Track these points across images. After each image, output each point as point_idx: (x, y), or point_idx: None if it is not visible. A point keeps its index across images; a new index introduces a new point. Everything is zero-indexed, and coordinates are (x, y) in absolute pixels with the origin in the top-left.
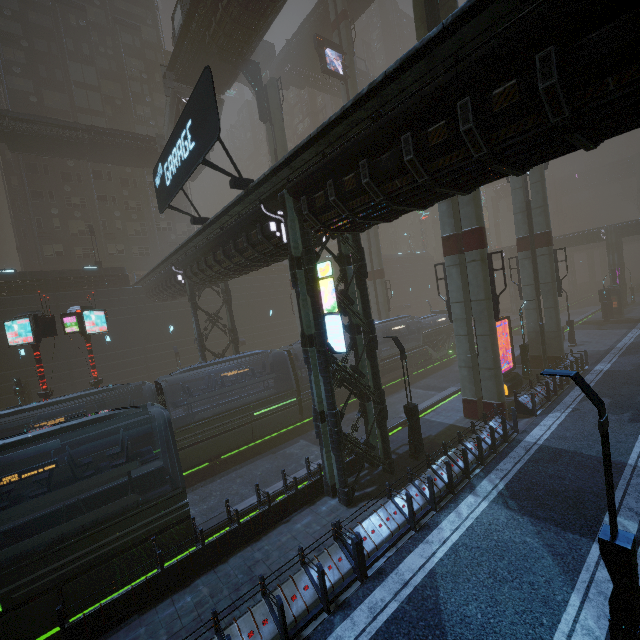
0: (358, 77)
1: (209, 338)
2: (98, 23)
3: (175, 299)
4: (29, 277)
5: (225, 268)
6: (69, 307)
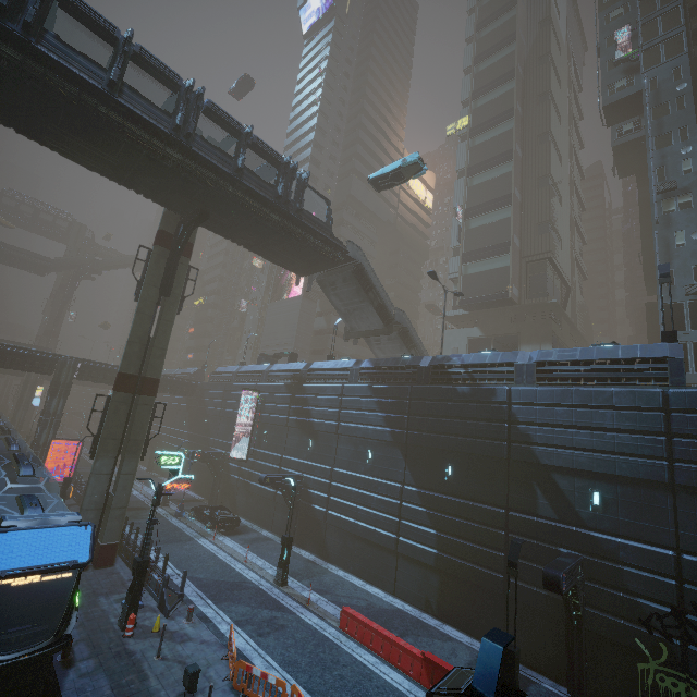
0: None
1: None
2: None
3: None
4: None
5: None
6: None
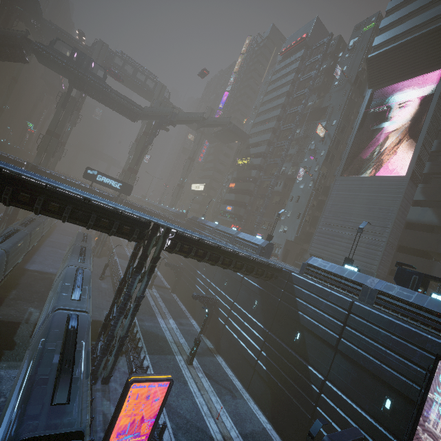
0: None
1: None
2: None
3: None
4: None
5: None
6: None
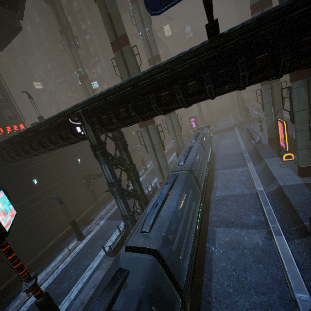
0: None
1: (69, 179)
2: None
3: None
4: None
5: (186, 103)
6: None
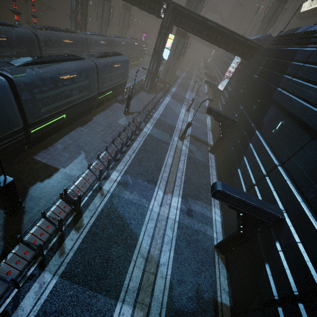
0: None
1: None
2: None
3: None
4: None
5: None
6: None
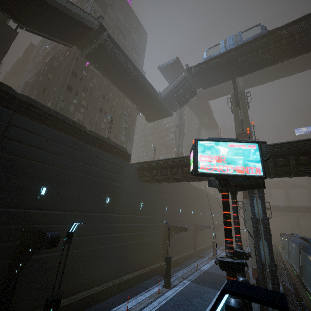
0: (211, 114)
1: (157, 220)
2: (125, 45)
3: (159, 183)
4: (78, 126)
5: None
6: (96, 162)
